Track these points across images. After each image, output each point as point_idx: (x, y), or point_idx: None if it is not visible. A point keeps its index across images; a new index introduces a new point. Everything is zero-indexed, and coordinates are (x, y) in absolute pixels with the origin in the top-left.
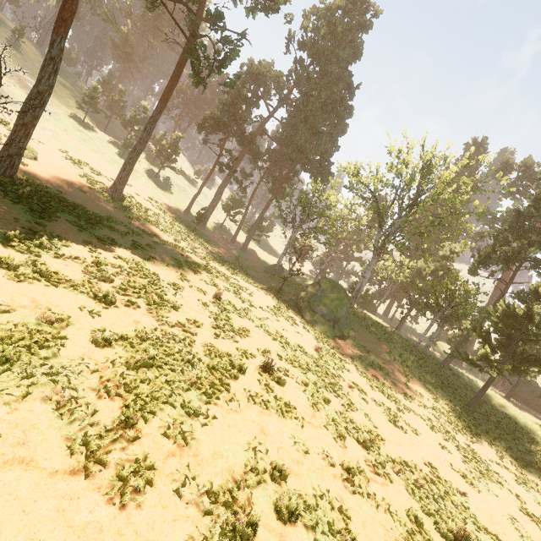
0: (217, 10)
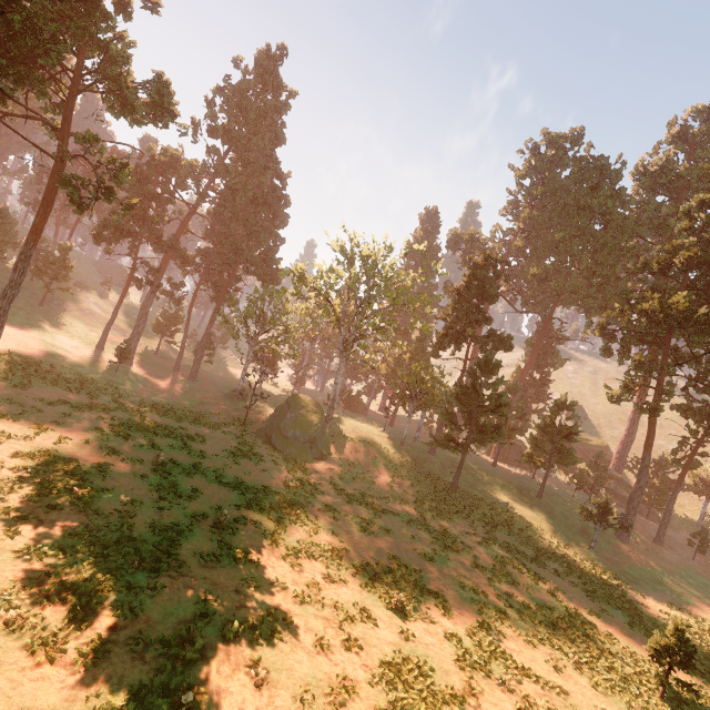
0: (90, 132)
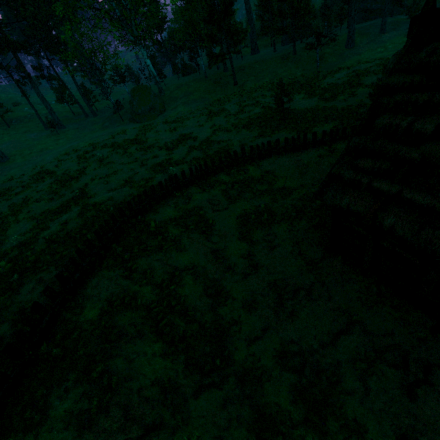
0: None
